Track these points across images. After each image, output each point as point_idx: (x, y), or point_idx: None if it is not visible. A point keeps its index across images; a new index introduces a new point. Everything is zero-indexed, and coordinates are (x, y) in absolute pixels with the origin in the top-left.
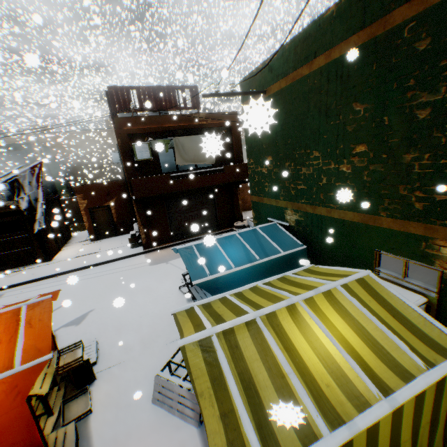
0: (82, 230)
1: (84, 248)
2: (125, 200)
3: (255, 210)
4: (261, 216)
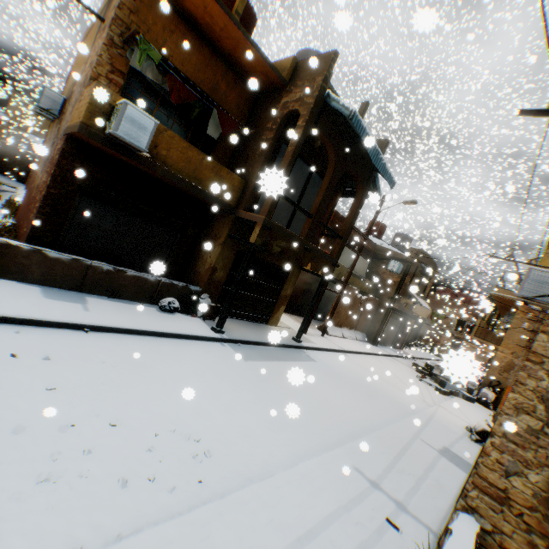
0: None
1: None
2: None
3: None
4: None
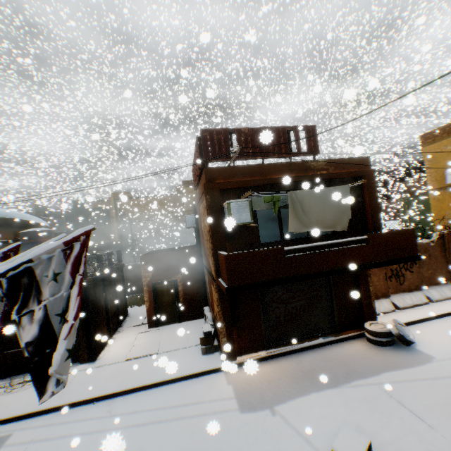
0: (139, 305)
1: (138, 340)
2: (196, 273)
3: None
4: None
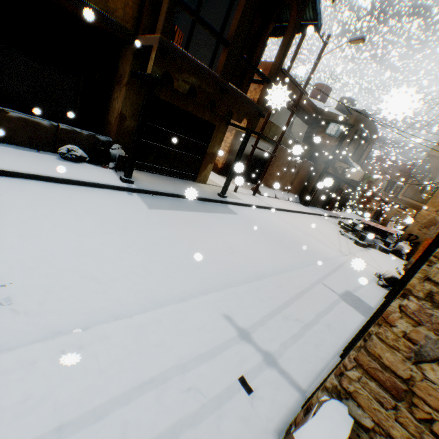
0: None
1: None
2: None
3: None
4: None
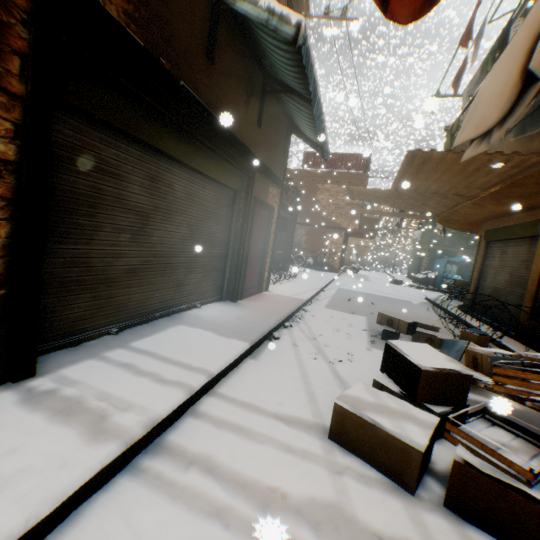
0: None
1: None
2: None
3: (431, 252)
4: (435, 255)
